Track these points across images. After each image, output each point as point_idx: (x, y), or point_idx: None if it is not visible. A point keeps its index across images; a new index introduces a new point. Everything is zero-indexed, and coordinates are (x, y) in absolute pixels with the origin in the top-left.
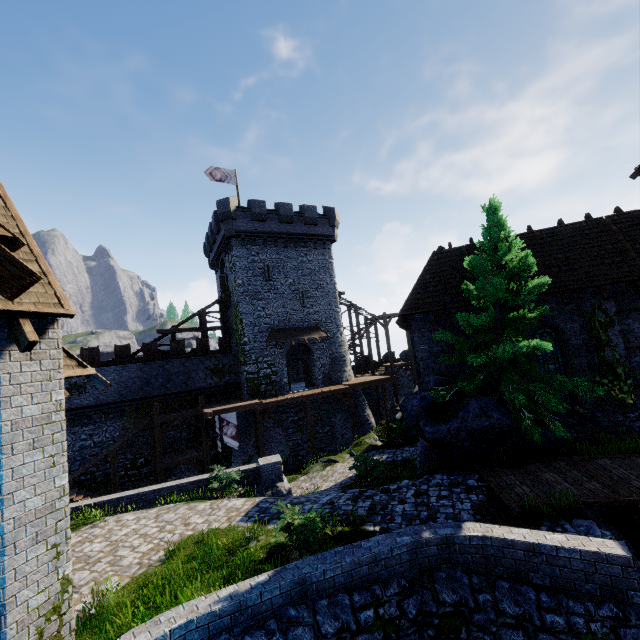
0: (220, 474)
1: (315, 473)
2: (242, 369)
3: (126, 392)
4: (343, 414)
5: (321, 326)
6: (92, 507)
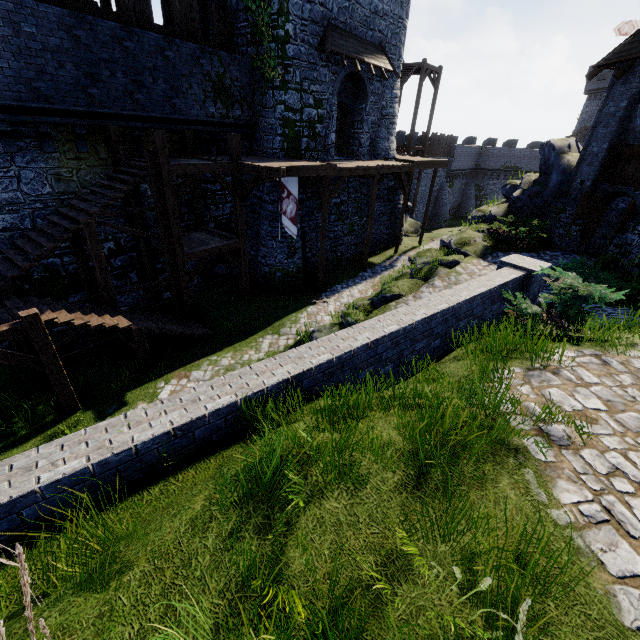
0: (604, 292)
1: (452, 278)
2: (271, 98)
3: (45, 87)
4: (380, 203)
5: (384, 48)
6: (332, 366)
